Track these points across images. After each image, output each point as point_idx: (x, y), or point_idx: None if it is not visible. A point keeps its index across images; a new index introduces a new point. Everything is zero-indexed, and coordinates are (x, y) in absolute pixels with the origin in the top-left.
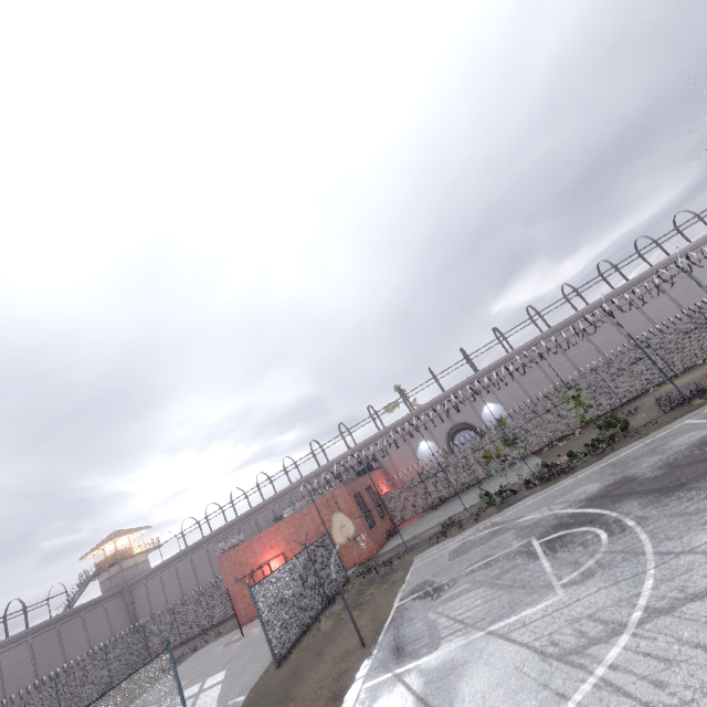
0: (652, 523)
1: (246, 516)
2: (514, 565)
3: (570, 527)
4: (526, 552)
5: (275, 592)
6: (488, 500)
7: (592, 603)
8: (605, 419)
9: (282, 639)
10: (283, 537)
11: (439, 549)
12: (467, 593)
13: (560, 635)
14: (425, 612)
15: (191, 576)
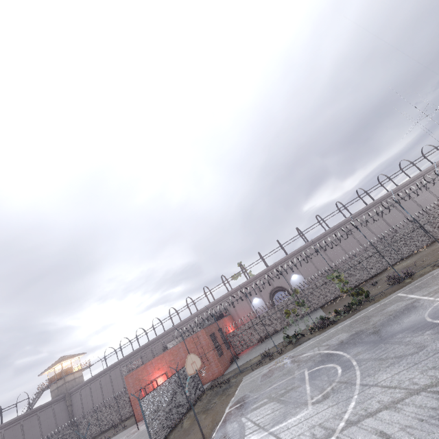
0: (364, 364)
1: (145, 346)
2: (292, 387)
3: (325, 363)
4: (300, 379)
5: (155, 402)
6: (288, 340)
7: (323, 416)
8: (356, 290)
9: (158, 433)
10: (166, 362)
11: (257, 373)
12: (265, 405)
13: (303, 436)
14: (241, 417)
15: (109, 386)
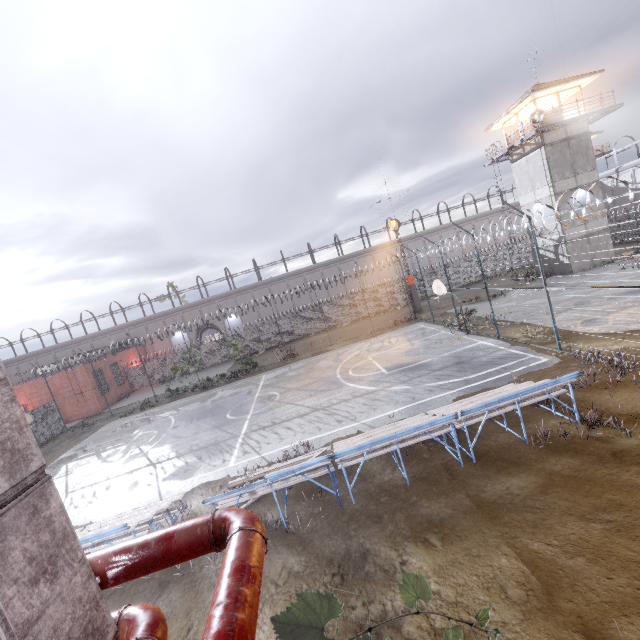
0: (166, 437)
1: (7, 363)
2: (118, 445)
3: (156, 429)
4: (130, 439)
5: None
6: (169, 394)
7: (103, 472)
8: (247, 360)
9: None
10: (25, 394)
11: (119, 422)
12: (87, 457)
13: (80, 484)
14: (64, 464)
15: None
